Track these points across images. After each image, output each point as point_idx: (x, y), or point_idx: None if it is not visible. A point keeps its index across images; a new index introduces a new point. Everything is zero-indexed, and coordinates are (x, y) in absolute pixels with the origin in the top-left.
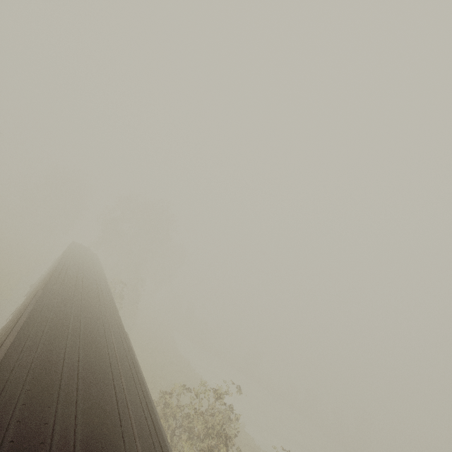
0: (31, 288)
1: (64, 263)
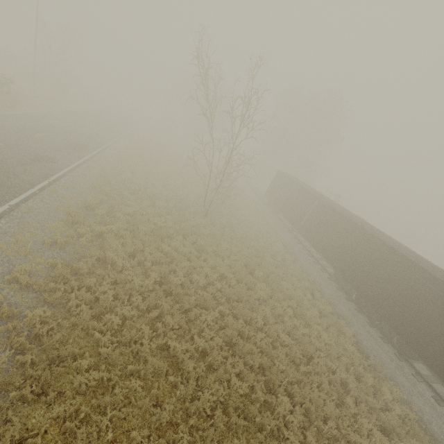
0: (306, 238)
1: (388, 242)
